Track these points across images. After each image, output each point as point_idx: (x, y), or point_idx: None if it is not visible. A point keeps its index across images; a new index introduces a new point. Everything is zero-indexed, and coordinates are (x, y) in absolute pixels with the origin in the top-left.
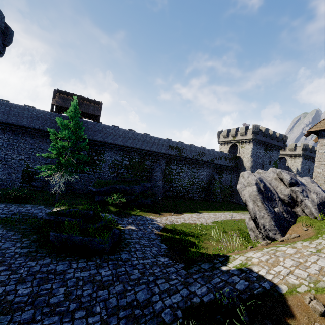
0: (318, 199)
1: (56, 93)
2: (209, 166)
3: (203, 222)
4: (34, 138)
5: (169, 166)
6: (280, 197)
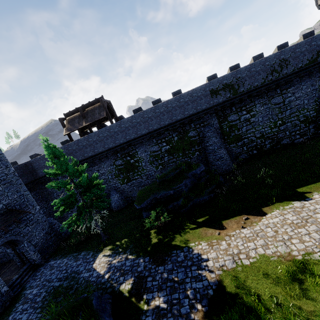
0: None
1: (62, 120)
2: (308, 75)
3: (313, 242)
4: None
5: (226, 119)
6: None
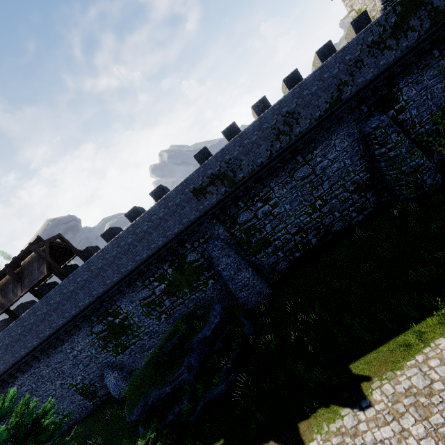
0: None
1: None
2: (337, 123)
3: None
4: (40, 360)
5: (236, 222)
6: None
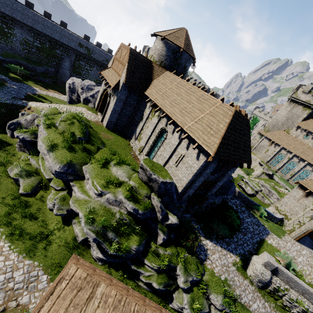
0: (85, 97)
1: None
2: None
3: None
4: None
5: (79, 61)
6: (78, 93)
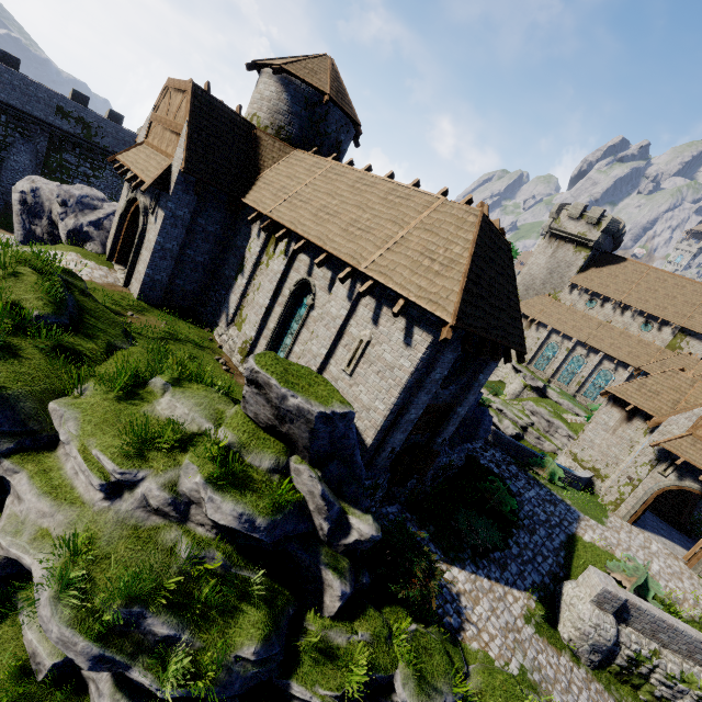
0: (73, 226)
1: None
2: None
3: None
4: None
5: (61, 154)
6: (53, 218)
